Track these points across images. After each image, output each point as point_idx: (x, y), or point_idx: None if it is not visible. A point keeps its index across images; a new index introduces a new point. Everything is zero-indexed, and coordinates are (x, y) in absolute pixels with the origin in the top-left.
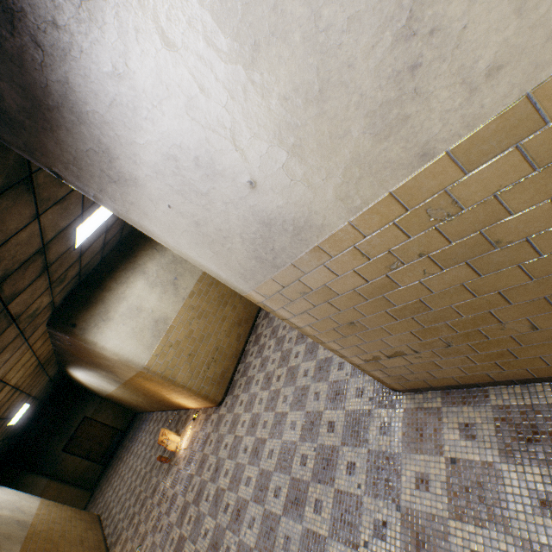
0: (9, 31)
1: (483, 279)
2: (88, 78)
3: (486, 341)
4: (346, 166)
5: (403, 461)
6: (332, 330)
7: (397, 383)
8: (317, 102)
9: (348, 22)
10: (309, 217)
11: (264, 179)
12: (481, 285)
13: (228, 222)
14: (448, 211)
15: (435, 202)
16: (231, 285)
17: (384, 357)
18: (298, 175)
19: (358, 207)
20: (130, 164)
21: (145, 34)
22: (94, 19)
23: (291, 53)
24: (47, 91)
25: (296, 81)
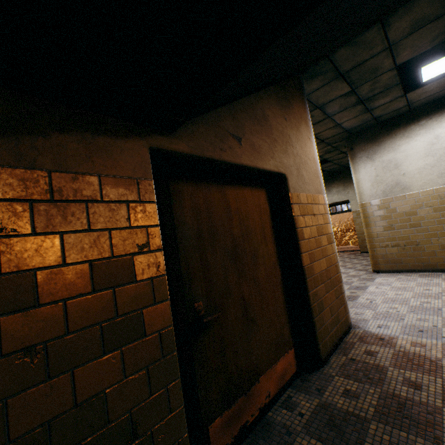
0: (385, 131)
1: (440, 219)
2: (390, 142)
3: (430, 245)
4: (427, 179)
5: (377, 278)
6: (381, 227)
7: (383, 265)
8: (431, 167)
9: (444, 160)
10: (410, 186)
11: (407, 174)
12: (439, 221)
13: (386, 179)
14: (442, 197)
15: (441, 194)
16: (362, 197)
17: (390, 246)
18: (416, 177)
19: (423, 189)
20: (378, 157)
21: (410, 144)
22: (403, 139)
23: (432, 159)
24: (378, 139)
25: (430, 163)
